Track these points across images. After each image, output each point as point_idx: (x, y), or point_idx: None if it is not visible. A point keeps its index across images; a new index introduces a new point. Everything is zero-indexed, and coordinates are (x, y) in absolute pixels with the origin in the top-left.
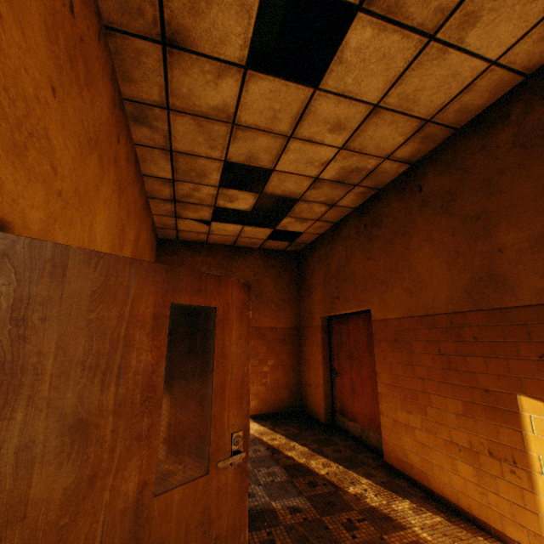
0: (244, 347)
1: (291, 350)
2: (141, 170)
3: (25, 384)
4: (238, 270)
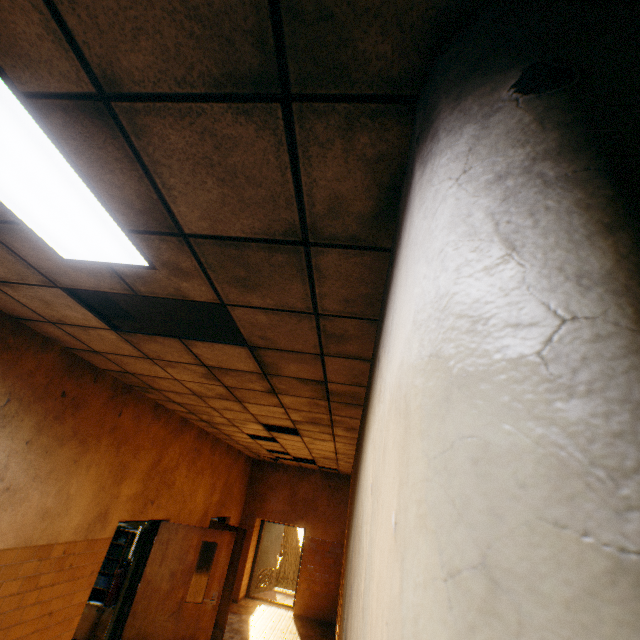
0: (227, 559)
1: (334, 563)
2: (233, 445)
3: (166, 559)
4: (302, 487)
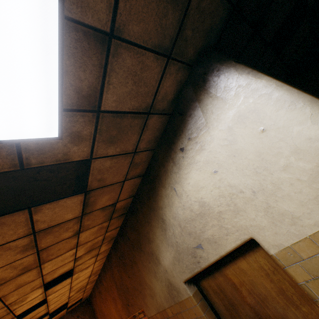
0: None
1: None
2: None
3: None
4: None
